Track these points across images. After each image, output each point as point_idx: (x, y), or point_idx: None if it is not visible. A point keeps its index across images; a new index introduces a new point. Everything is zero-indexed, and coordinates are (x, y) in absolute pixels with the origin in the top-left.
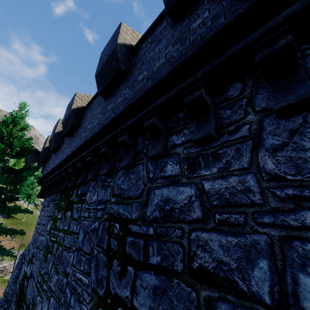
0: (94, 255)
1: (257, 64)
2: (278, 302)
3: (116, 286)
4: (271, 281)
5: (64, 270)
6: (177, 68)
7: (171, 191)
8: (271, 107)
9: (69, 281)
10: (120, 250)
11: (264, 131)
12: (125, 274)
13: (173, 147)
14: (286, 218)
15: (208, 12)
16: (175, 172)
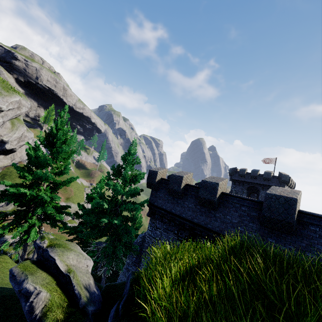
0: None
1: None
2: None
3: None
4: None
5: None
6: None
7: None
8: None
9: None
10: None
11: None
12: None
13: None
14: None
15: None
16: None
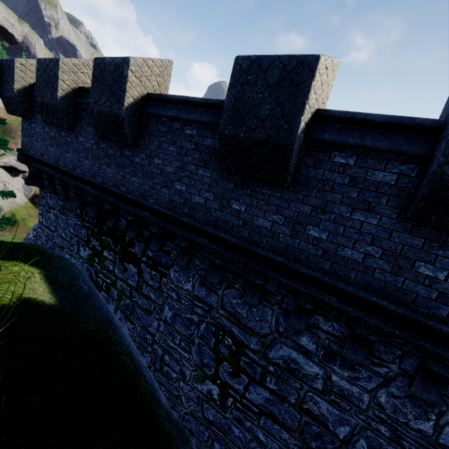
0: (194, 342)
1: (429, 369)
2: (345, 440)
3: (228, 378)
4: (347, 434)
5: (145, 327)
6: (371, 302)
7: (301, 358)
8: (410, 373)
9: (156, 341)
10: (232, 359)
11: (394, 382)
12: (238, 377)
13: (315, 326)
14: (372, 422)
15: (445, 275)
16: (309, 348)
